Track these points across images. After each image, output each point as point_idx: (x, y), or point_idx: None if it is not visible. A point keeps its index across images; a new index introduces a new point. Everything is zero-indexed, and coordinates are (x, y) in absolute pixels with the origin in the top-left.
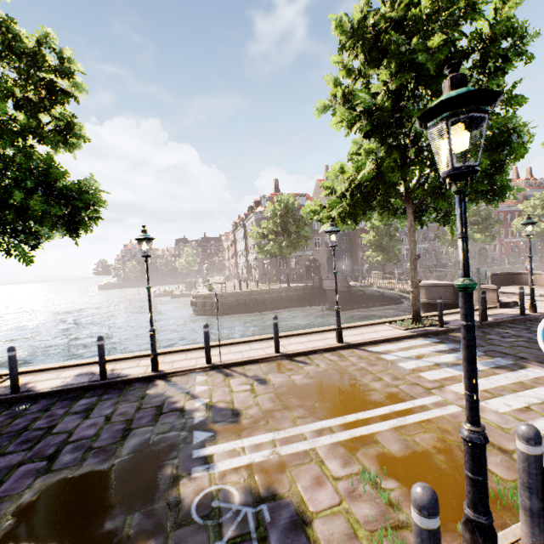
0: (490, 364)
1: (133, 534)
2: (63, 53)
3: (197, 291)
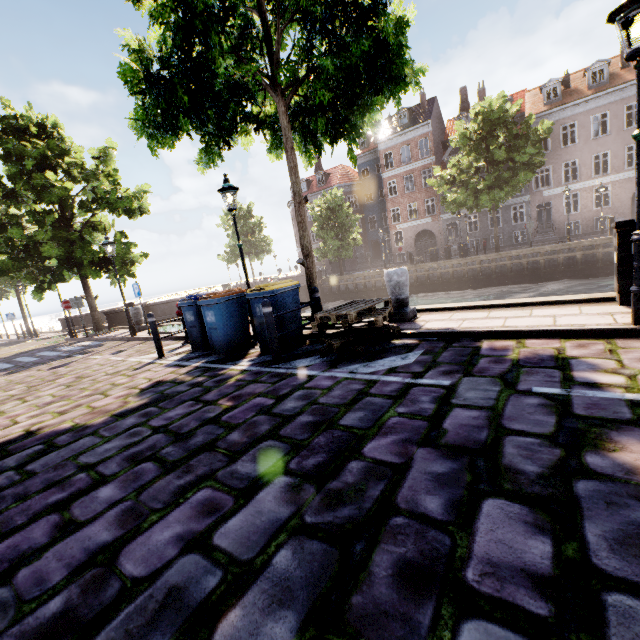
0: None
1: None
2: None
3: None
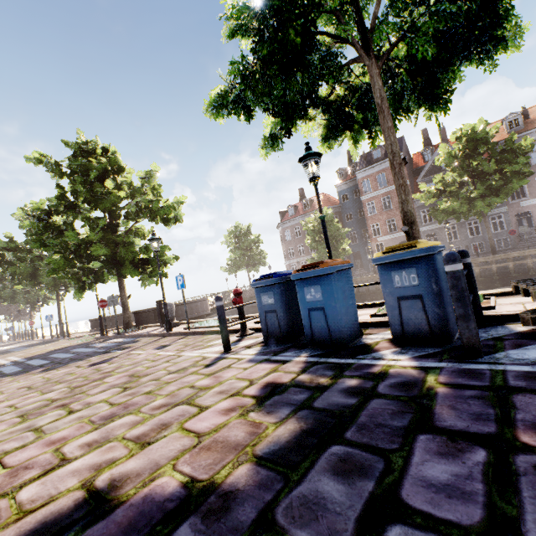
0: (3, 350)
1: None
2: None
3: None
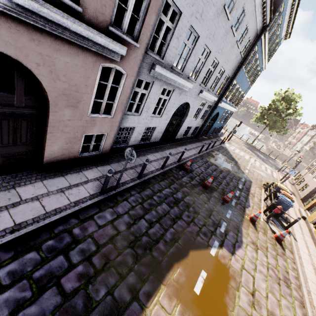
0: None
1: (278, 166)
2: (301, 113)
3: (273, 146)
